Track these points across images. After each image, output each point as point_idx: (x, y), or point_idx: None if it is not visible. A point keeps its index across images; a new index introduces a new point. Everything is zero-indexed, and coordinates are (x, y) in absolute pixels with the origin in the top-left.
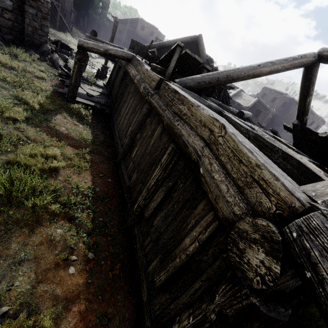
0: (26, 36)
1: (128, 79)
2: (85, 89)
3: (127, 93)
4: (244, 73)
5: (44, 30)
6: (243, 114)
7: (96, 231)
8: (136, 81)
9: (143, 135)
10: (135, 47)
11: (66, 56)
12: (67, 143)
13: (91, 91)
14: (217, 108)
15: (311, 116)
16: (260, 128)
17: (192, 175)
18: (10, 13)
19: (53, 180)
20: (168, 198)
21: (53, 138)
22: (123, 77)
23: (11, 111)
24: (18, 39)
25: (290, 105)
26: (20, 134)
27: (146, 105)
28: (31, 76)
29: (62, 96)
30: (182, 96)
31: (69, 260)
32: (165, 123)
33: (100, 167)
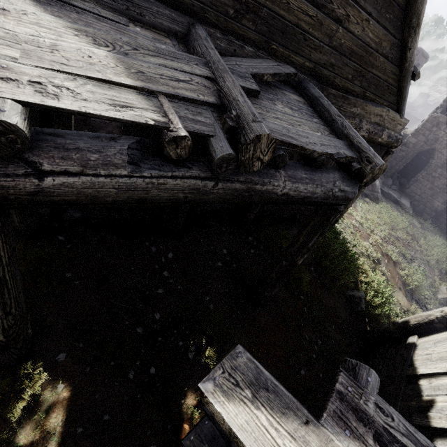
0: None
1: None
2: None
3: None
4: None
5: None
6: None
7: None
8: None
9: None
10: None
11: None
12: None
13: None
14: None
15: None
16: None
17: None
18: None
19: None
20: None
21: None
22: None
23: None
24: None
25: None
26: None
27: None
28: None
29: None
30: None
31: None
32: None
33: None
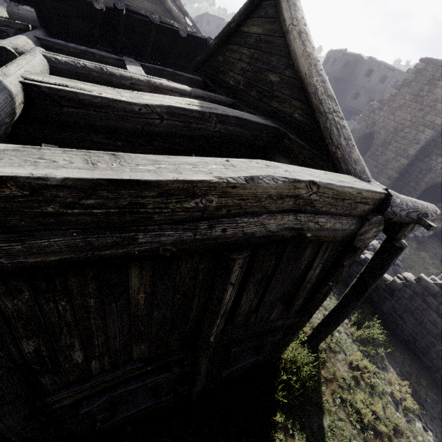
0: None
1: None
2: None
3: None
4: None
5: None
6: None
7: None
8: None
9: None
10: None
11: None
12: None
13: None
14: None
15: (391, 74)
16: None
17: None
18: None
19: None
20: None
21: None
22: None
23: None
24: None
25: (356, 64)
26: None
27: None
28: None
29: None
30: None
31: None
32: None
33: None
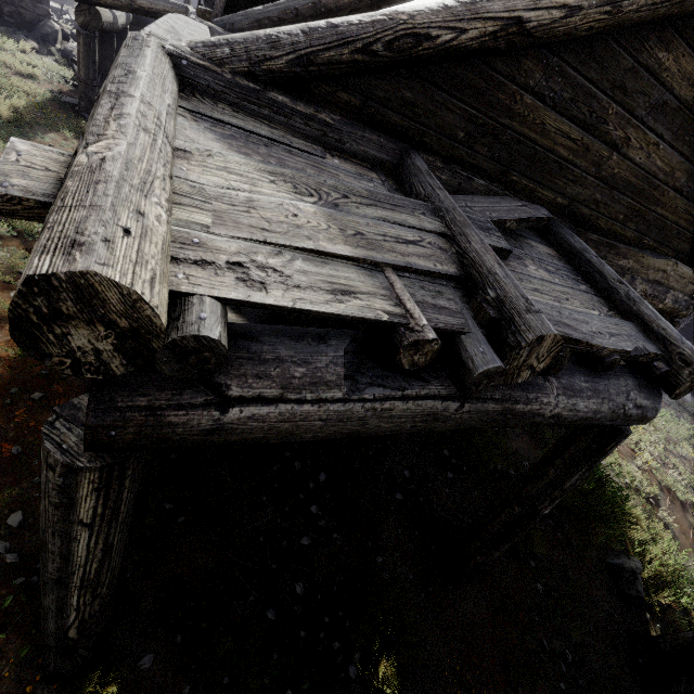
0: (7, 4)
1: None
2: None
3: None
4: None
5: None
6: None
7: None
8: None
9: None
10: None
11: None
12: None
13: None
14: None
15: None
16: None
17: None
18: None
19: None
20: None
21: None
22: None
23: None
24: None
25: None
26: None
27: None
28: (9, 72)
29: (71, 109)
30: None
31: (14, 284)
32: None
33: None
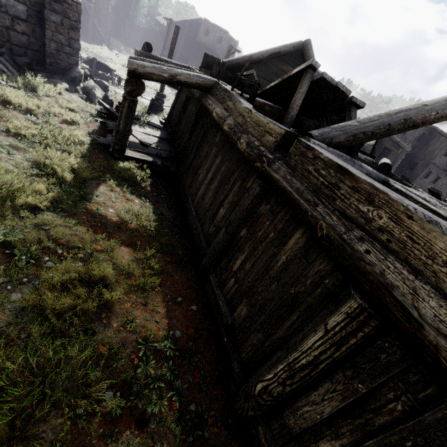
0: (49, 57)
1: (208, 120)
2: (137, 135)
3: (208, 145)
4: (436, 112)
5: (74, 46)
6: (390, 168)
7: (188, 442)
8: (226, 128)
9: (256, 234)
10: (213, 67)
11: (105, 82)
12: (120, 240)
13: (145, 136)
14: (378, 177)
15: None
16: (430, 197)
17: (445, 404)
18: (24, 23)
19: (103, 329)
20: (353, 414)
21: (97, 233)
22: (198, 116)
23: (28, 192)
24: (36, 61)
25: (430, 138)
26: (44, 238)
27: (258, 180)
28: (57, 120)
29: (105, 149)
30: (367, 184)
31: None
32: (320, 234)
33: (176, 282)
